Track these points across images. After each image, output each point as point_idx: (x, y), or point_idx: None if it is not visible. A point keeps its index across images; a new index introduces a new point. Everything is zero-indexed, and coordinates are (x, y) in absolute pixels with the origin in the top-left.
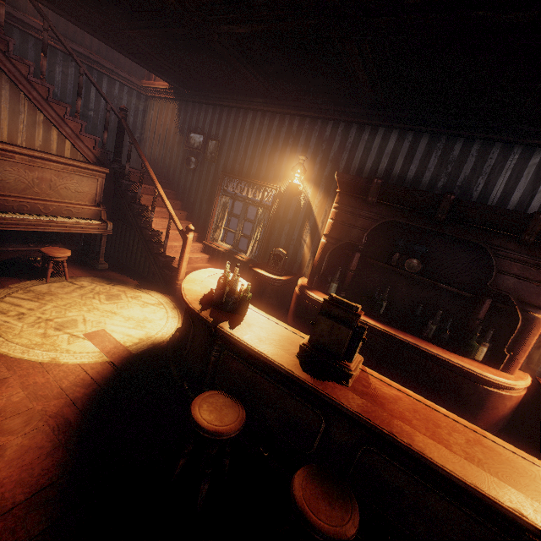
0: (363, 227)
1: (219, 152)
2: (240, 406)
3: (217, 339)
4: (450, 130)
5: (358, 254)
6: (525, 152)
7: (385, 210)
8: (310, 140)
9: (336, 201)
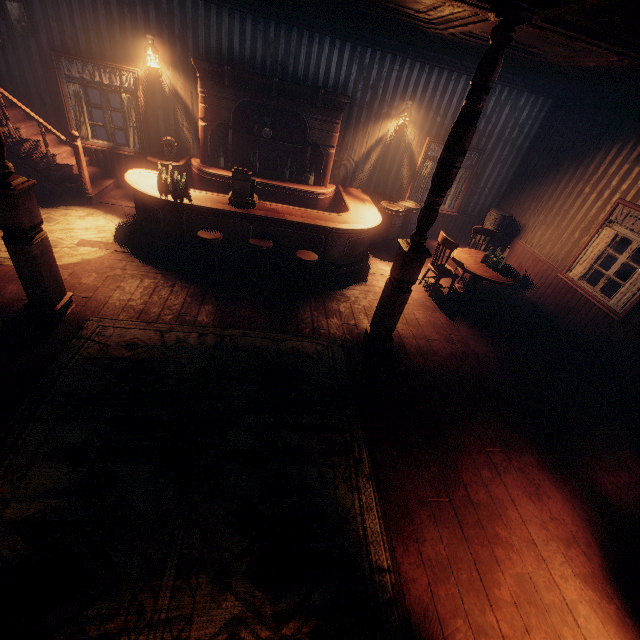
0: (228, 108)
1: (31, 20)
2: (217, 231)
3: (184, 211)
4: (265, 15)
5: (231, 131)
6: (310, 37)
7: (239, 92)
8: (149, 13)
9: (200, 86)
